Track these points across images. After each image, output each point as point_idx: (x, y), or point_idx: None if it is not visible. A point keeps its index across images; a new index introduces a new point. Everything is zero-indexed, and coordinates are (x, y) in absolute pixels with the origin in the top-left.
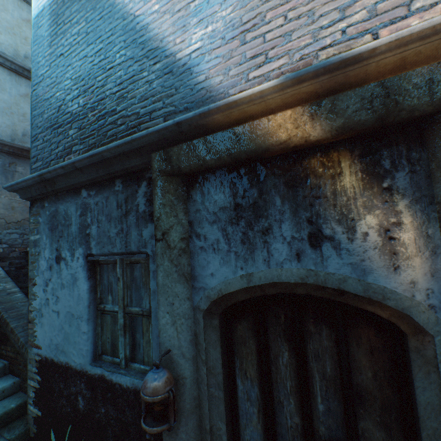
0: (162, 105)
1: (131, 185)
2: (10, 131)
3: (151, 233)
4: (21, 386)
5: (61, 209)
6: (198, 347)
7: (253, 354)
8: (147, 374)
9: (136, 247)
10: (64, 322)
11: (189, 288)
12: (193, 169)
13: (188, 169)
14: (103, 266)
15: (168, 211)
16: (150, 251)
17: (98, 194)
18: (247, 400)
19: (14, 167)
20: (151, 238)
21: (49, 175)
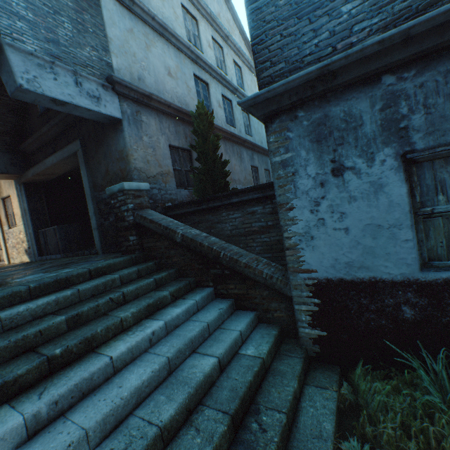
0: None
1: None
2: (129, 75)
3: None
4: (259, 318)
5: (335, 112)
6: None
7: None
8: None
9: None
10: (360, 237)
11: None
12: None
13: None
14: (421, 165)
15: None
16: None
17: (422, 73)
18: None
19: (139, 117)
20: None
21: (340, 63)
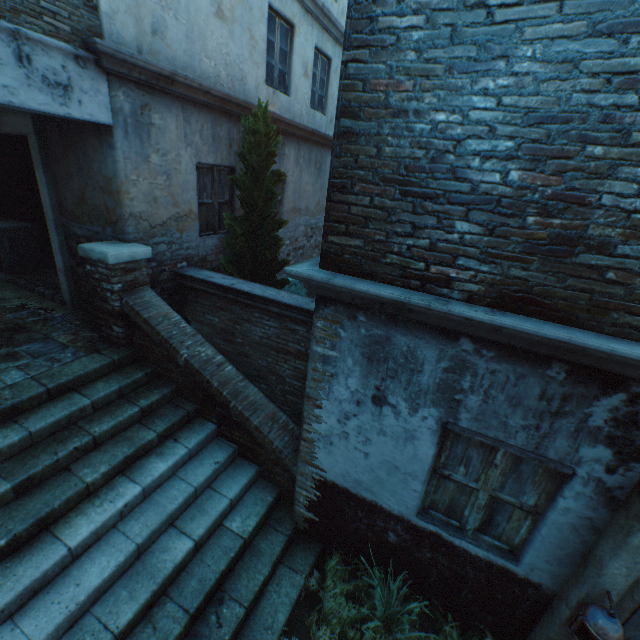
0: None
1: (587, 384)
2: (133, 24)
3: (597, 456)
4: (261, 473)
5: (399, 342)
6: (633, 589)
7: None
8: (600, 619)
9: (557, 457)
10: (376, 466)
11: None
12: None
13: None
14: (460, 434)
15: None
16: (584, 472)
17: (500, 361)
18: None
19: (147, 116)
20: (594, 461)
21: (419, 308)
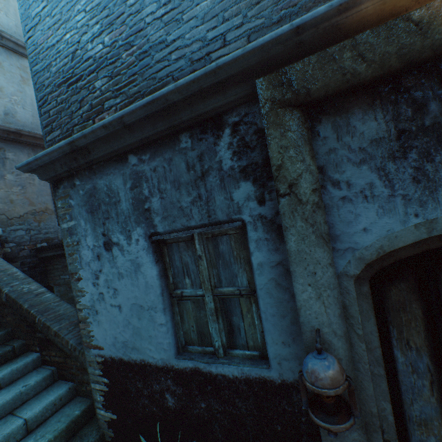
0: (243, 19)
1: (205, 138)
2: None
3: (246, 194)
4: (77, 390)
5: (101, 185)
6: (350, 321)
7: (418, 320)
8: (310, 362)
9: (225, 215)
10: (130, 316)
11: (329, 251)
12: (332, 89)
13: (322, 91)
14: (171, 245)
15: (292, 156)
16: (247, 216)
17: (154, 158)
18: (411, 373)
19: (2, 154)
20: (247, 201)
21: (83, 141)
